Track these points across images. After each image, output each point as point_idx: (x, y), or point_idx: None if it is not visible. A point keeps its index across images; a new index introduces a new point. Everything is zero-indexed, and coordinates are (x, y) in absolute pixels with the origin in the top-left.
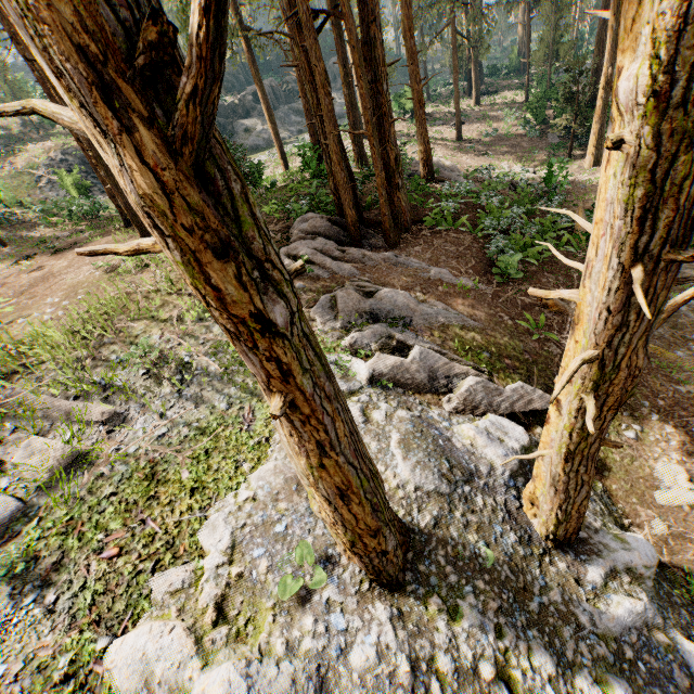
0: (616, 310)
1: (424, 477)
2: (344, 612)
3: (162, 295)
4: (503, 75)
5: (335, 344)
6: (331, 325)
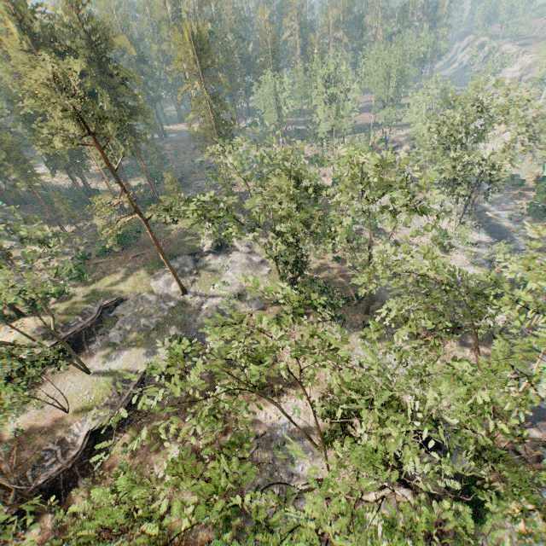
0: None
1: None
2: None
3: None
4: None
5: None
6: None
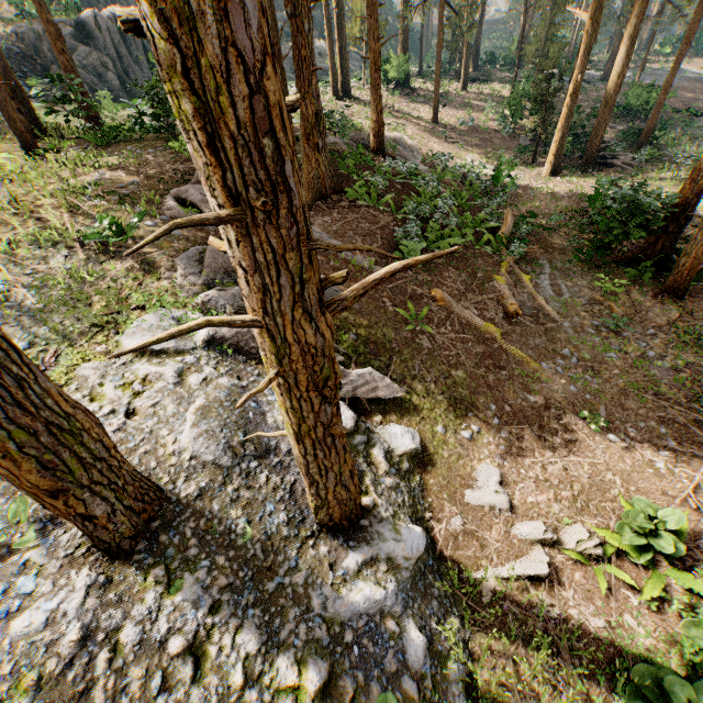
0: (251, 269)
1: (205, 447)
2: (39, 575)
3: (6, 214)
4: (499, 66)
5: (189, 300)
6: (192, 280)
